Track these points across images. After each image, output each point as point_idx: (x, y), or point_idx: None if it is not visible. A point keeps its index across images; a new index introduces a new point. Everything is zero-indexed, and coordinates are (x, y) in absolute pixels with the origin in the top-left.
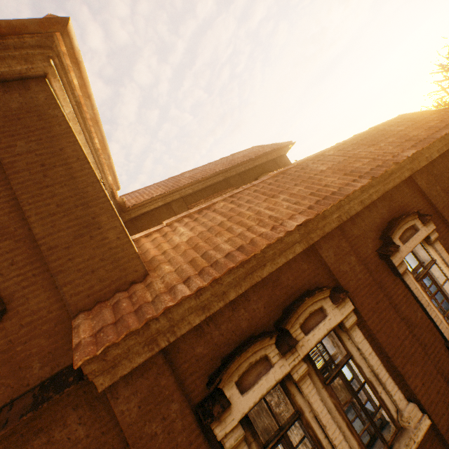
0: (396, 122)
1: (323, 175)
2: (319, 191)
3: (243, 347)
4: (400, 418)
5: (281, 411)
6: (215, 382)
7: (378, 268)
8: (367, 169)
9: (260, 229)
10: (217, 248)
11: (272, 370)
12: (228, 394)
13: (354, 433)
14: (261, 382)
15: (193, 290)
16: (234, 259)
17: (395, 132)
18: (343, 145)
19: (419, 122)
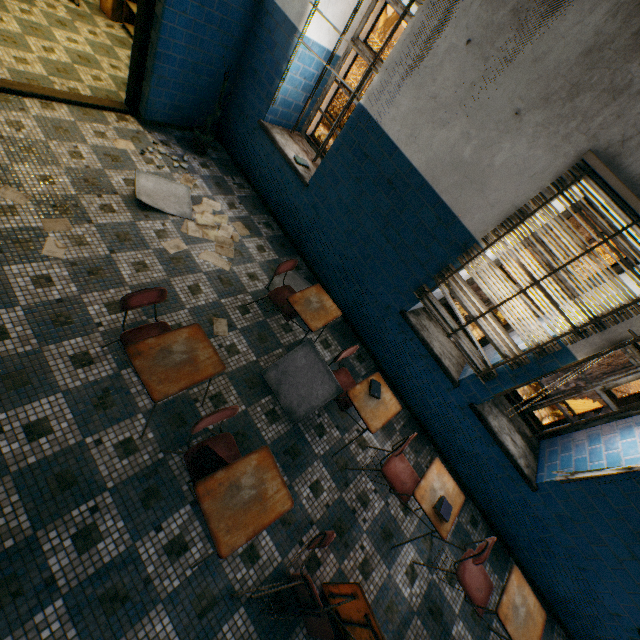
0: None
1: None
2: None
3: None
4: None
5: (635, 353)
6: None
7: None
8: None
9: None
10: None
11: None
12: None
13: None
14: None
15: None
16: None
17: None
18: None
19: None
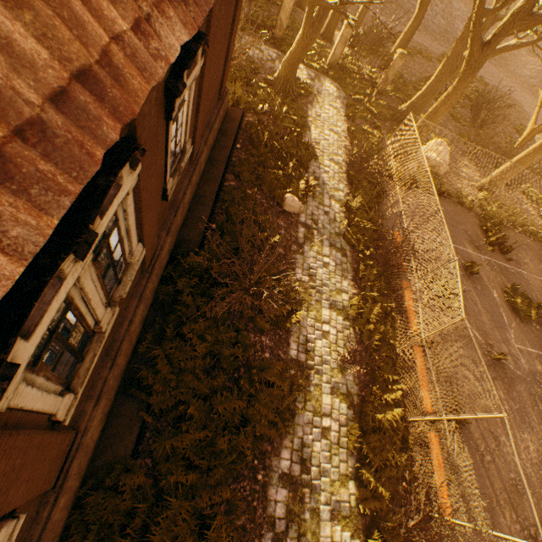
0: None
1: None
2: None
3: (38, 281)
4: (131, 258)
5: None
6: (4, 364)
7: (160, 108)
8: None
9: (114, 14)
10: None
11: (65, 285)
12: (10, 357)
13: (104, 288)
14: (52, 307)
15: (29, 256)
16: (97, 128)
17: None
18: None
19: None
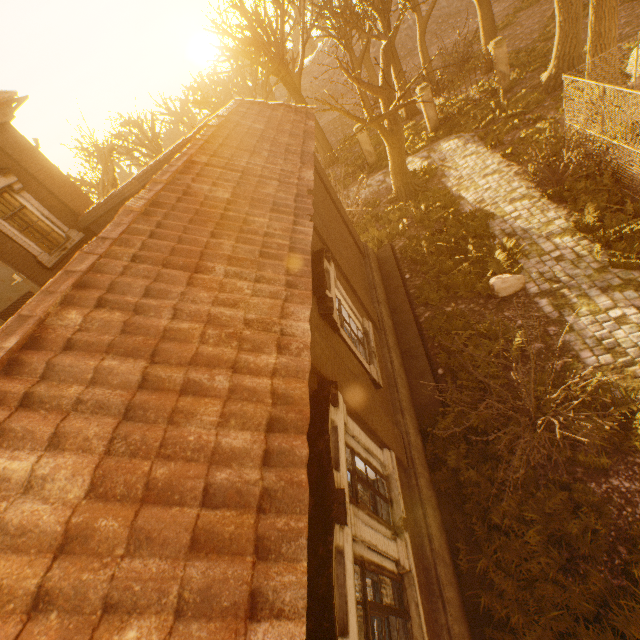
0: (244, 112)
1: (241, 210)
2: (268, 246)
3: (325, 577)
4: (385, 470)
5: None
6: None
7: (326, 332)
8: (290, 200)
9: (265, 360)
10: (222, 454)
11: (346, 556)
12: None
13: (381, 520)
14: (348, 587)
15: (303, 611)
16: (293, 457)
17: (259, 132)
18: (210, 145)
19: (273, 121)
